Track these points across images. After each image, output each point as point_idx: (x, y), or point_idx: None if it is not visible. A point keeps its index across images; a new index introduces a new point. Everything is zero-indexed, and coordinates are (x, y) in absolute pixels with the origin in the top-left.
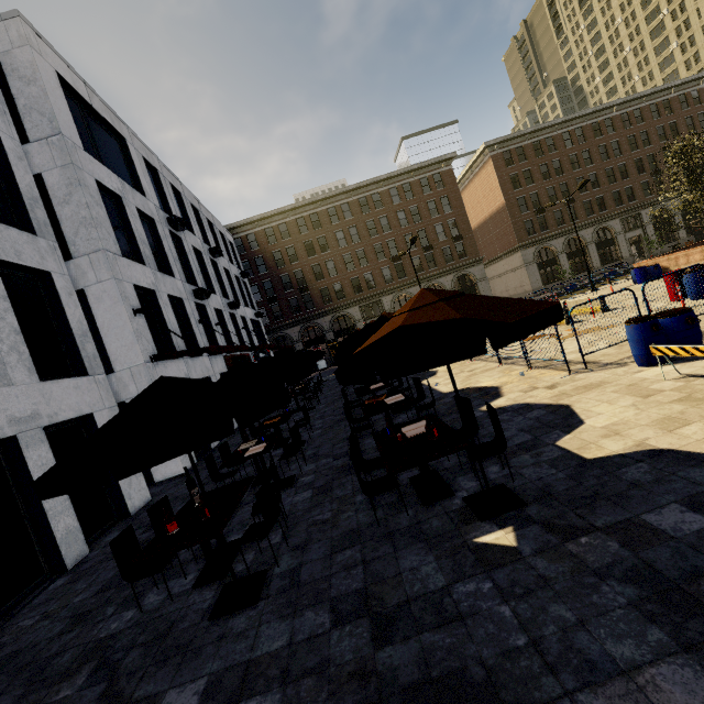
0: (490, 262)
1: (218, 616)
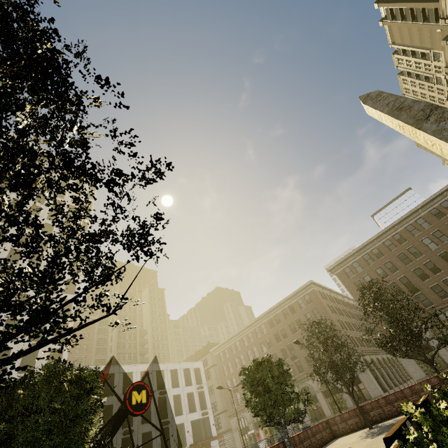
0: None
1: None
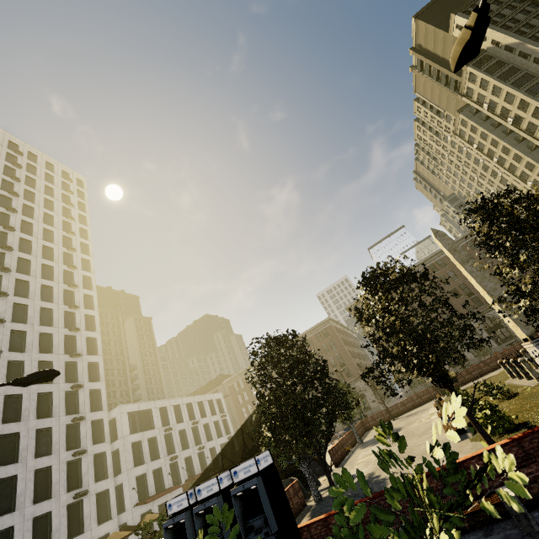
0: None
1: None
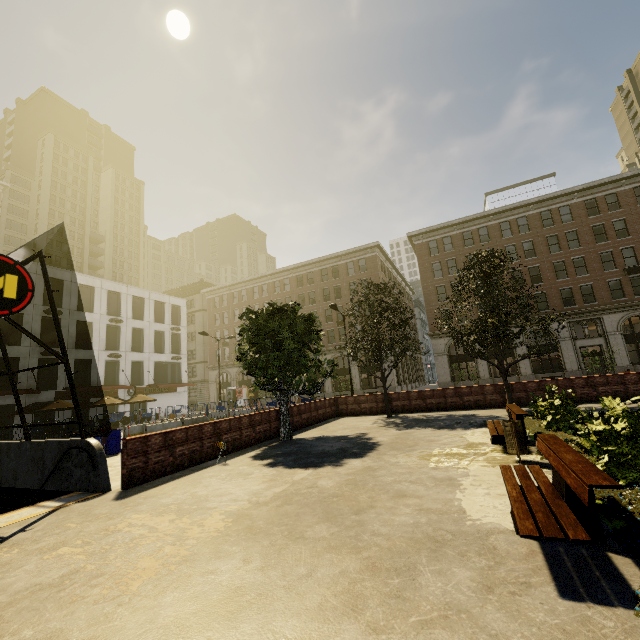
0: None
1: None
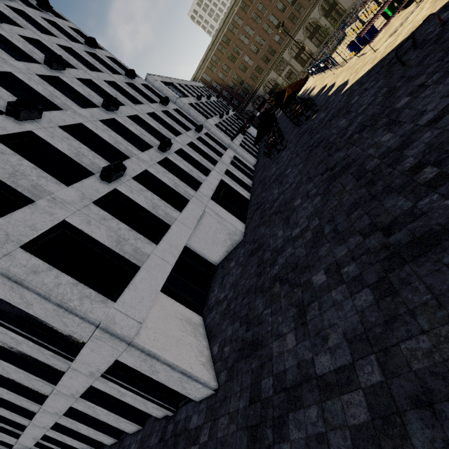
0: None
1: (283, 151)
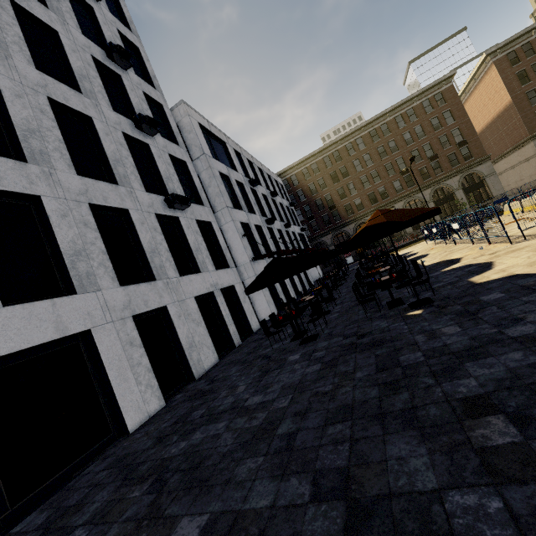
0: (500, 156)
1: (302, 344)
